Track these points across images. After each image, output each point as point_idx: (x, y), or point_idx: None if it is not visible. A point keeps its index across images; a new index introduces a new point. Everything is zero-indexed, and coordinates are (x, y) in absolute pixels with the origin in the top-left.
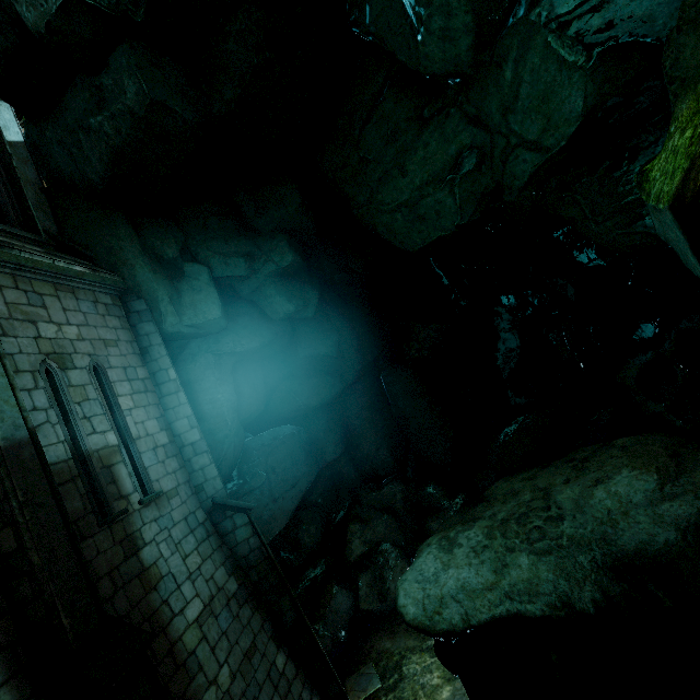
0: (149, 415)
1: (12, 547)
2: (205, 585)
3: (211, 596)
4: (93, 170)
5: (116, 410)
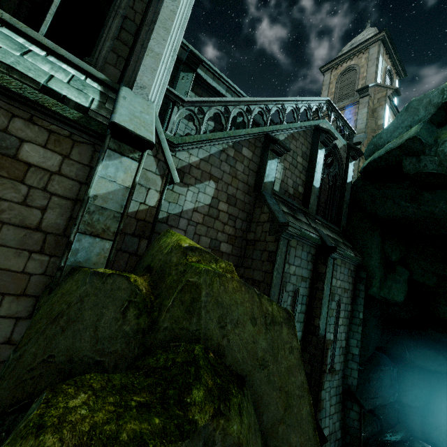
0: (344, 330)
1: (307, 371)
2: (331, 424)
3: (331, 431)
4: (382, 212)
5: (336, 323)
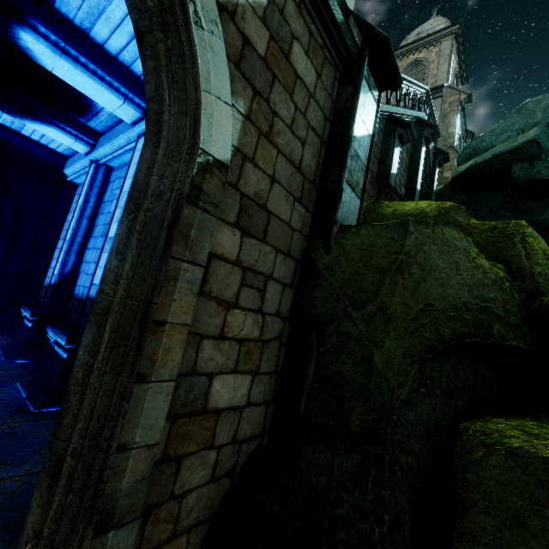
0: None
1: None
2: None
3: None
4: None
5: None
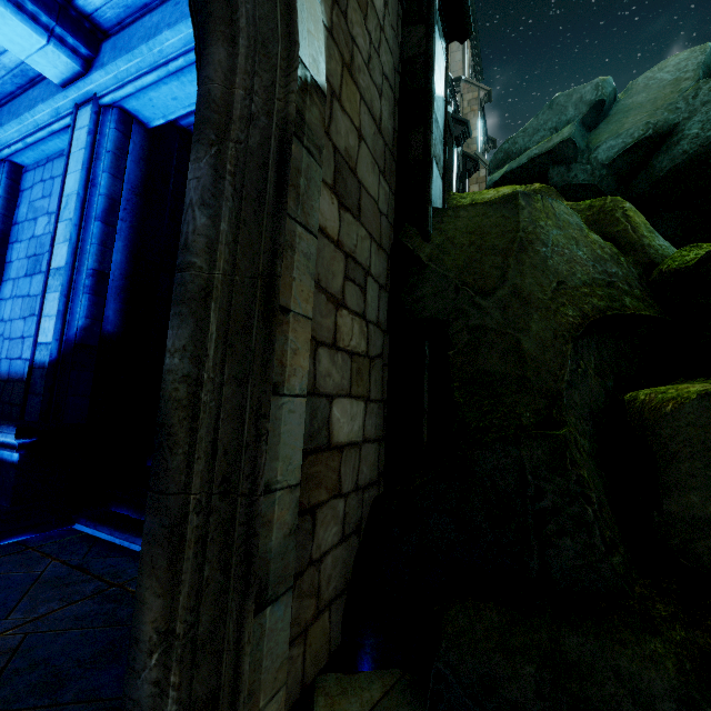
0: None
1: None
2: None
3: None
4: None
5: None
